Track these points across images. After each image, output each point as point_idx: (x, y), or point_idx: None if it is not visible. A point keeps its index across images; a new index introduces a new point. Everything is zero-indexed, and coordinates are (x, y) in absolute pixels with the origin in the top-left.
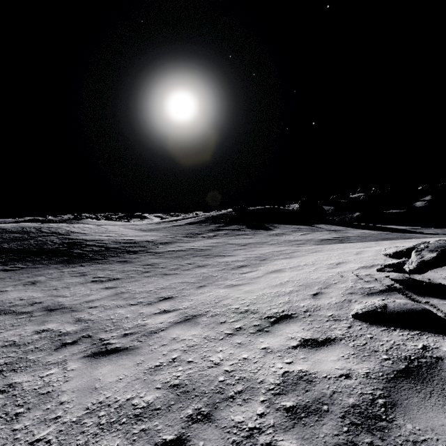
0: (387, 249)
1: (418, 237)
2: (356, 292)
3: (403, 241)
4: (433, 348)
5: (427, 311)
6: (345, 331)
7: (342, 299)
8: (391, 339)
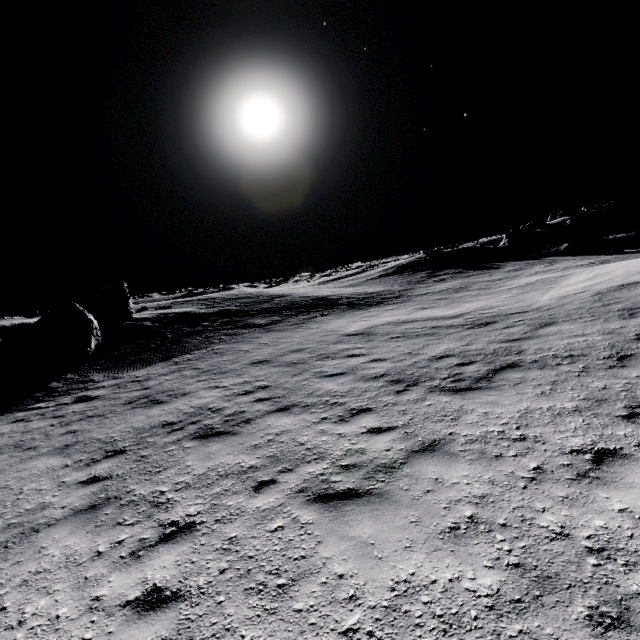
0: None
1: None
2: None
3: None
4: None
5: None
6: None
7: None
8: None
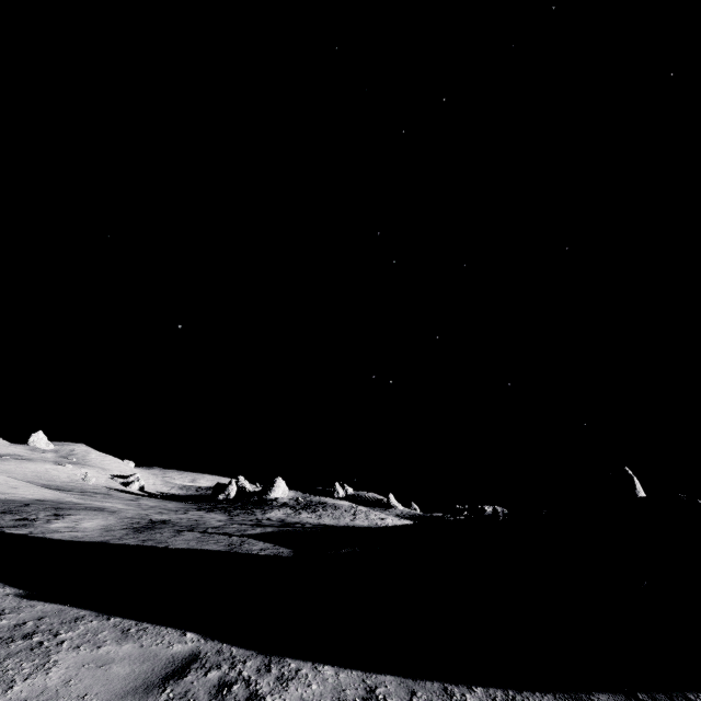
0: None
1: None
2: None
3: None
4: None
5: None
6: None
7: None
8: None
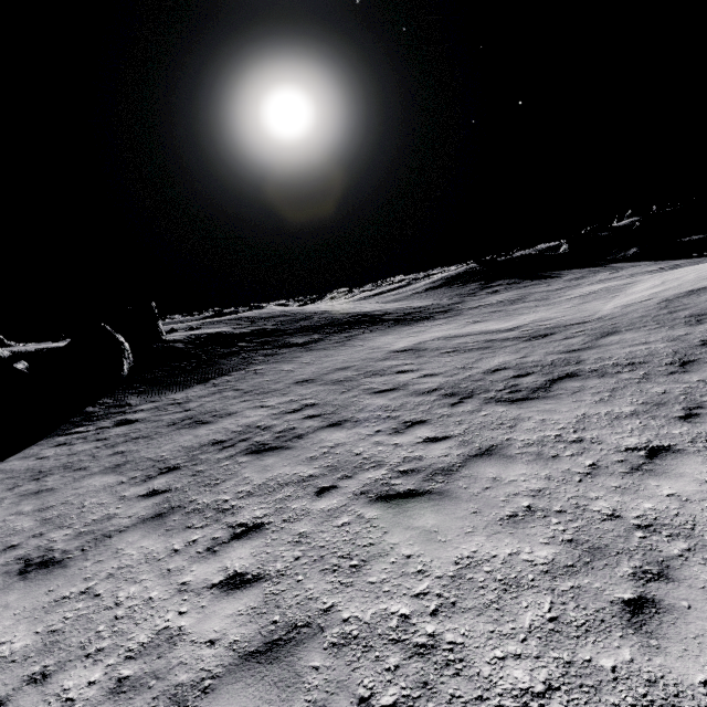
0: None
1: None
2: None
3: None
4: None
5: None
6: None
7: None
8: None
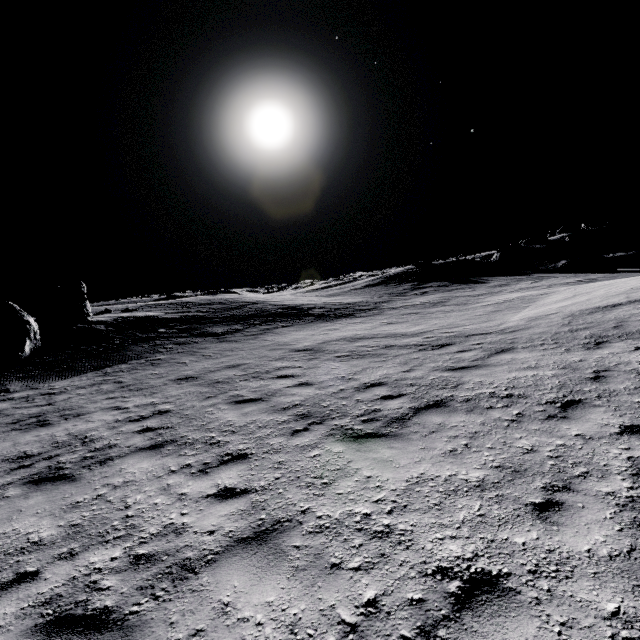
0: None
1: None
2: None
3: None
4: None
5: None
6: None
7: None
8: None
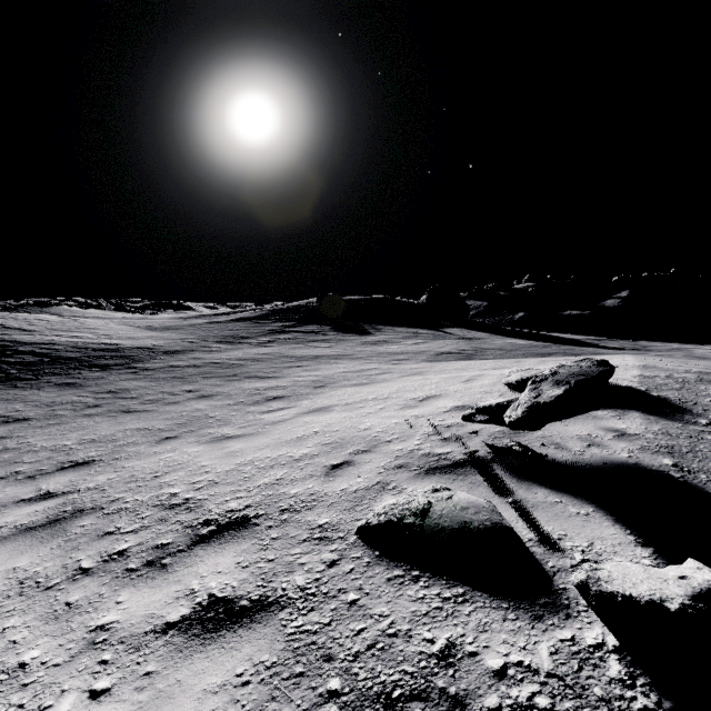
0: (512, 374)
1: (591, 353)
2: (411, 464)
3: (559, 359)
4: (465, 654)
5: (501, 530)
6: (316, 576)
7: (375, 480)
8: (393, 610)
